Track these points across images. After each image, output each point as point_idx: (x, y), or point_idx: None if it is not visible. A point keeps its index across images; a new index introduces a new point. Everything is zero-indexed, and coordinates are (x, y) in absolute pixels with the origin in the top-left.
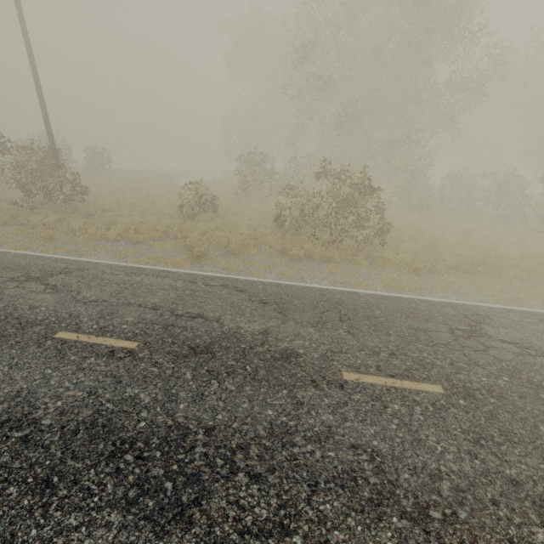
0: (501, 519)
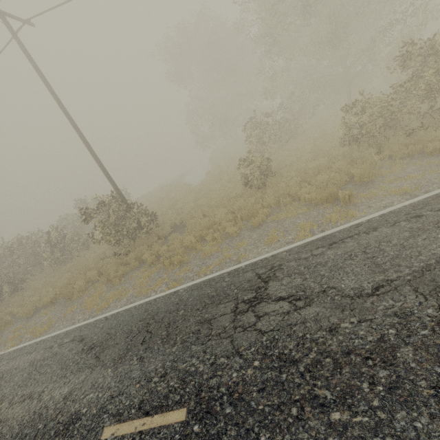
0: None
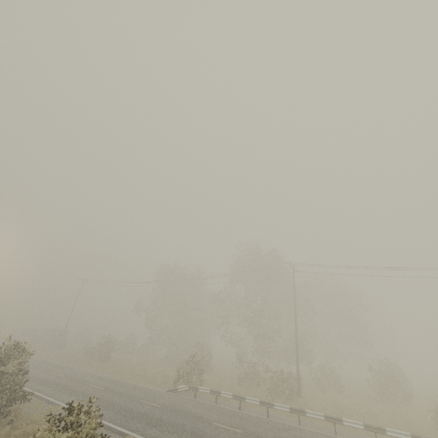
0: None
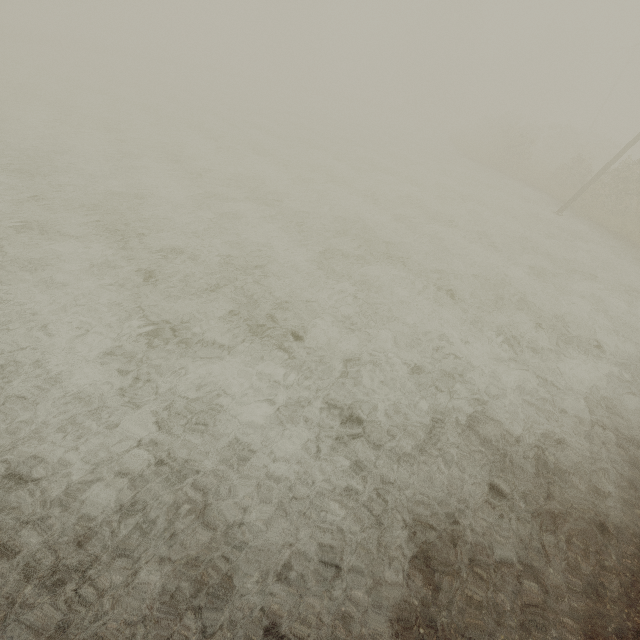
0: None
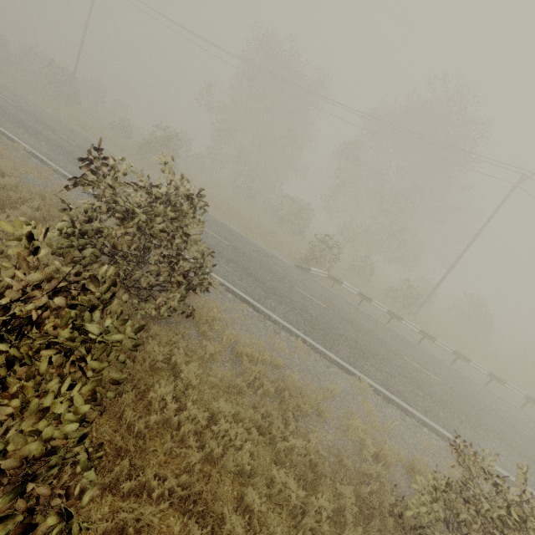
0: (40, 136)
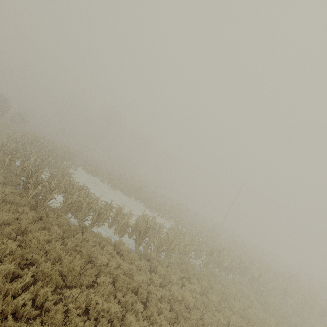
0: None
